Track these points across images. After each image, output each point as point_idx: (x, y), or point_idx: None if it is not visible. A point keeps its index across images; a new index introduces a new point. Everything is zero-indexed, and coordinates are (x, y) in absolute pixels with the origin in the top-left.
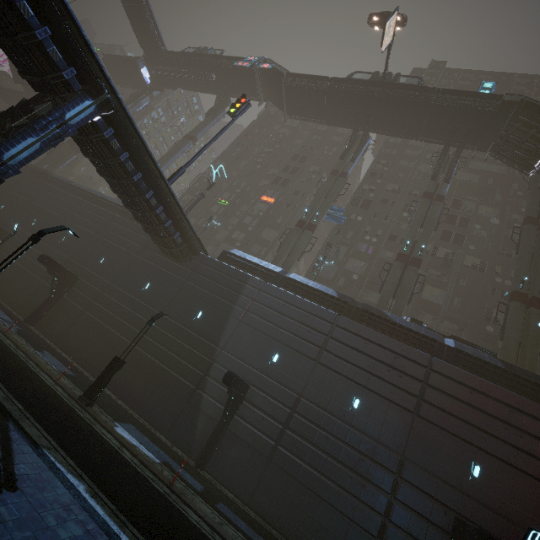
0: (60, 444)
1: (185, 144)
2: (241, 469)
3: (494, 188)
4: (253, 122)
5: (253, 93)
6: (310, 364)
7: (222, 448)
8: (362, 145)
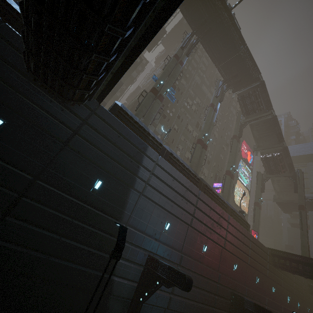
0: None
1: None
2: None
3: None
4: None
5: None
6: (186, 228)
7: None
8: (194, 47)
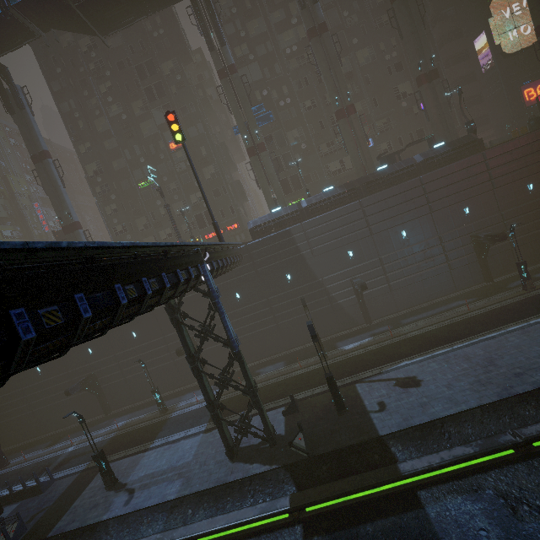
0: (375, 367)
1: (49, 169)
2: (384, 305)
3: None
4: (38, 61)
5: (25, 35)
6: (369, 240)
7: (369, 308)
8: (214, 16)
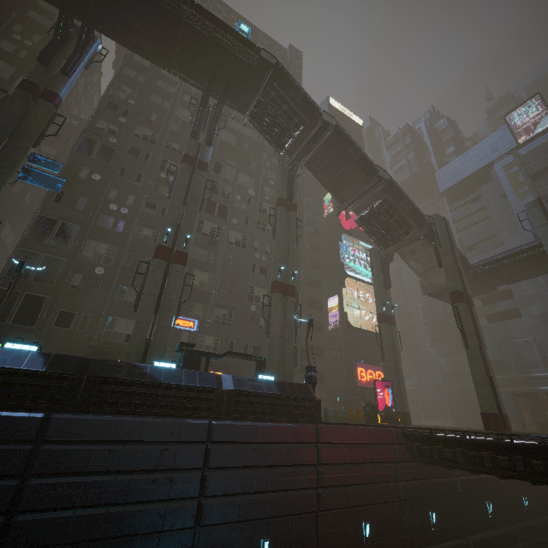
0: None
1: None
2: None
3: (249, 155)
4: None
5: None
6: None
7: None
8: (82, 49)
